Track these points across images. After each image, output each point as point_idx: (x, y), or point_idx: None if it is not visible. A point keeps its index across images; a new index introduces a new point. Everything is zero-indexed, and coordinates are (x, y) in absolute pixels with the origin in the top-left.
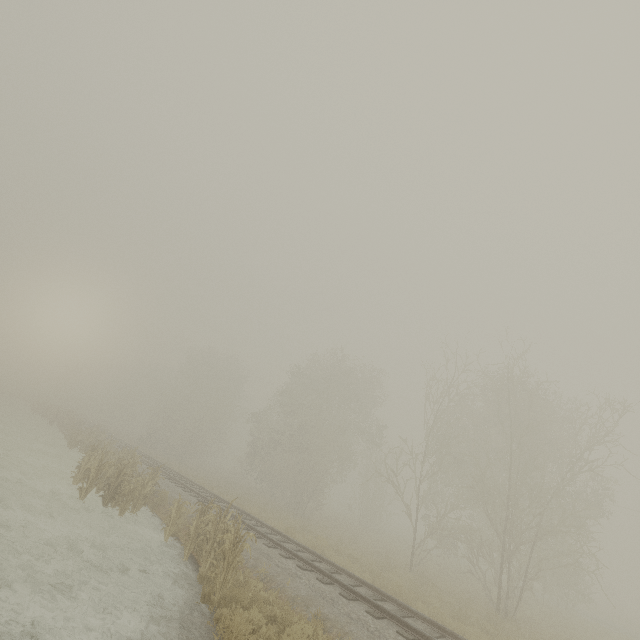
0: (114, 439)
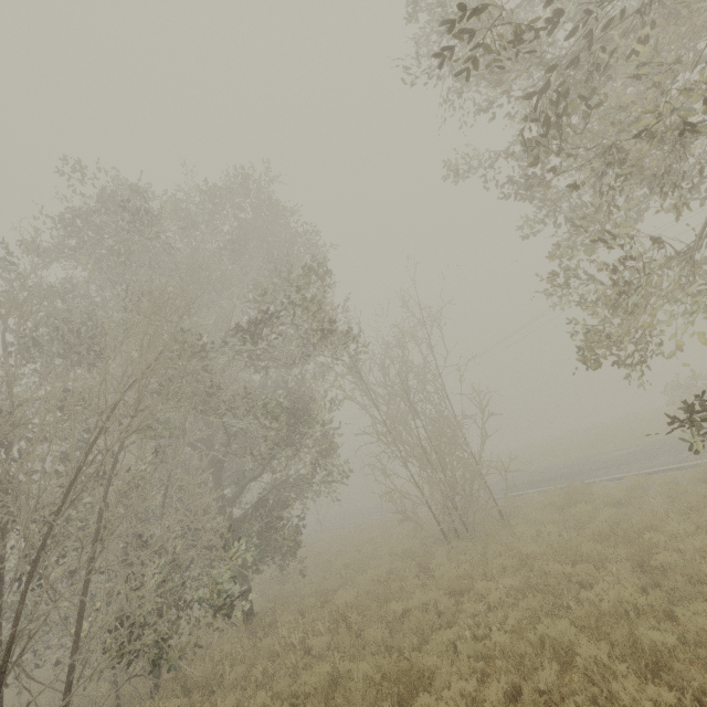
0: None
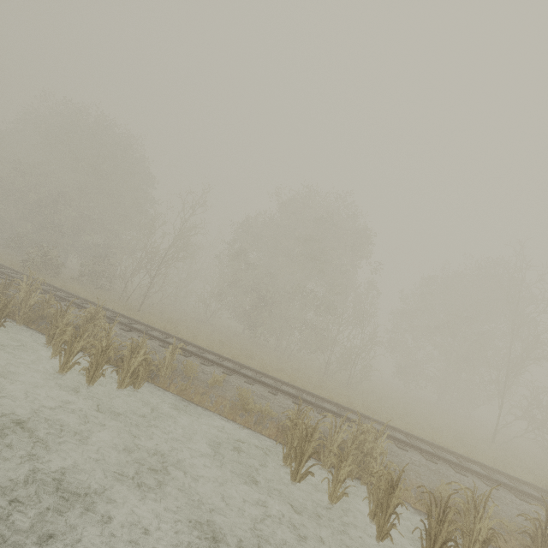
0: (56, 294)
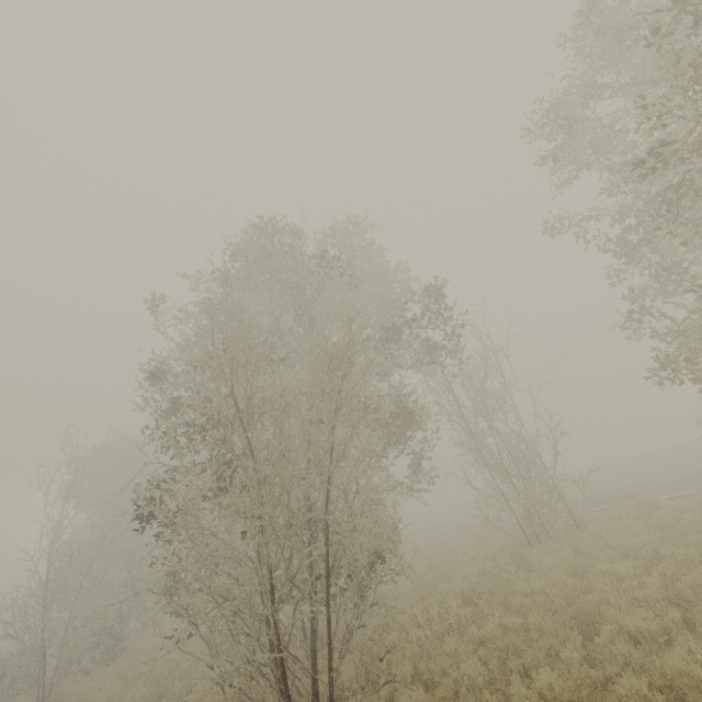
0: None
